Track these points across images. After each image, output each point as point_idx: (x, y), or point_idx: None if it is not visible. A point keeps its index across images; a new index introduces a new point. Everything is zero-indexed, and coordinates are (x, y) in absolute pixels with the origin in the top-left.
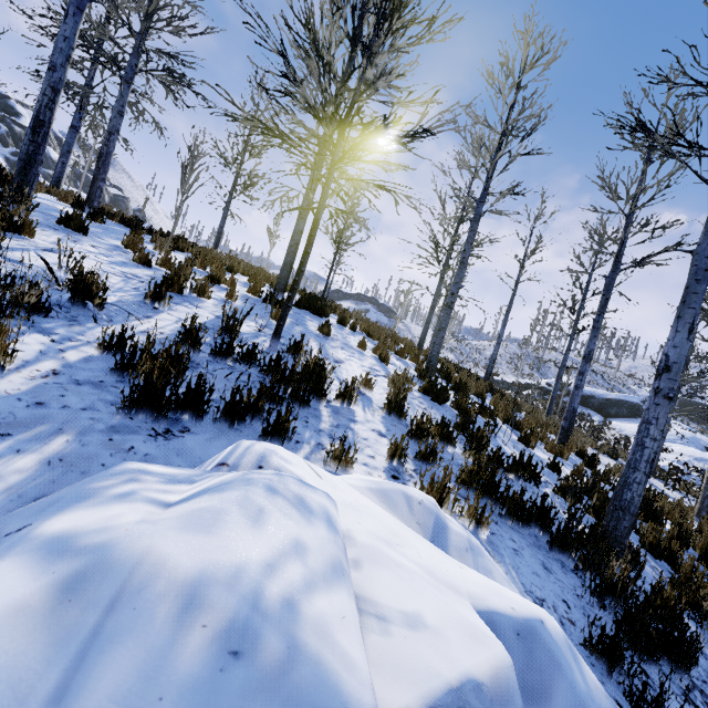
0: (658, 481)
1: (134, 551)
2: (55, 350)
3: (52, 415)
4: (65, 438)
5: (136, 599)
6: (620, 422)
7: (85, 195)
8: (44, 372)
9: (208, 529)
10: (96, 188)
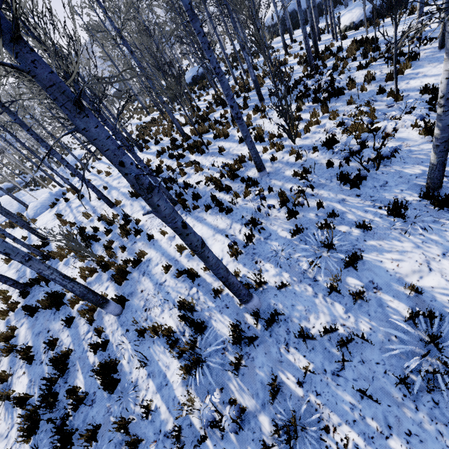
0: None
1: None
2: None
3: None
4: None
5: None
6: None
7: None
8: None
9: None
10: None
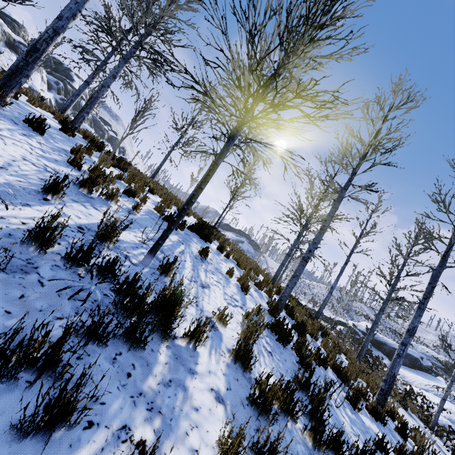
0: (438, 438)
1: None
2: None
3: None
4: None
5: None
6: (403, 369)
7: (94, 131)
8: None
9: None
10: (81, 116)
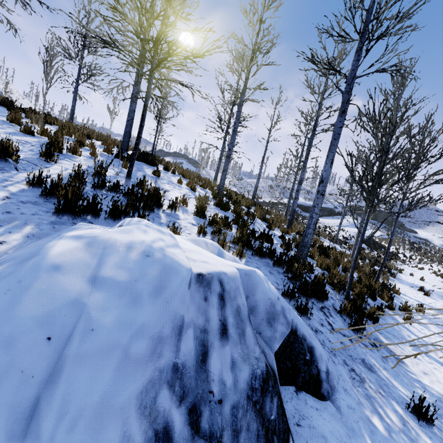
0: (338, 245)
1: (105, 237)
2: (1, 186)
3: (18, 217)
4: (30, 227)
5: (111, 247)
6: (323, 219)
7: None
8: (2, 197)
9: (128, 233)
10: None
